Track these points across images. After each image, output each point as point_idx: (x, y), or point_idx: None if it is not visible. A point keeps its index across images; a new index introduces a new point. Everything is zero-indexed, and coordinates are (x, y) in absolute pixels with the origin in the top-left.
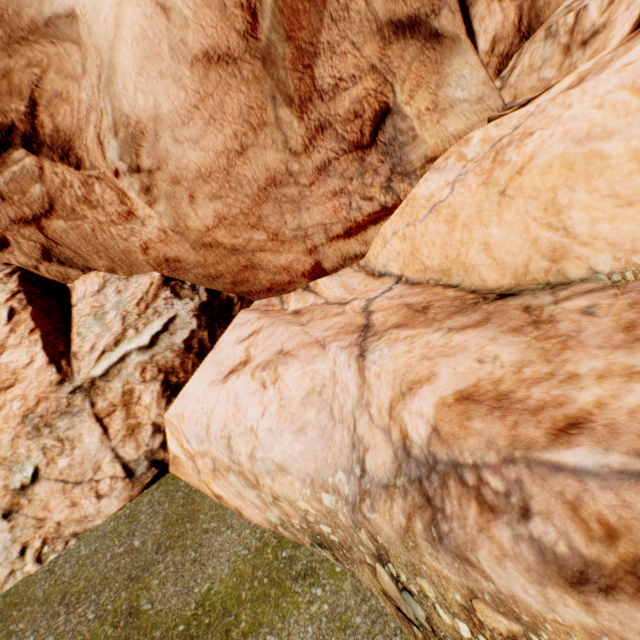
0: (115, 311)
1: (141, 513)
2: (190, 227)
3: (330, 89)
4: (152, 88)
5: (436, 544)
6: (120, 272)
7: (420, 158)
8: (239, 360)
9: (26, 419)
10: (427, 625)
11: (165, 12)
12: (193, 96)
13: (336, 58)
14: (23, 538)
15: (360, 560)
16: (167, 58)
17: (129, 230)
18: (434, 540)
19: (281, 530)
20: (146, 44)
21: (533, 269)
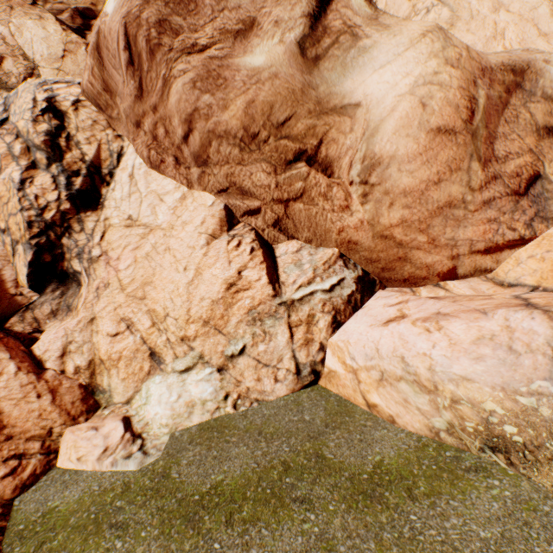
0: (309, 264)
1: (303, 402)
2: (380, 222)
3: (502, 157)
4: (397, 141)
5: None
6: (313, 243)
7: None
8: (394, 315)
9: (250, 312)
10: None
11: (423, 106)
12: (421, 148)
13: (507, 141)
14: (227, 388)
15: (551, 456)
16: (414, 128)
17: (339, 217)
18: None
19: (442, 436)
20: (405, 120)
21: None
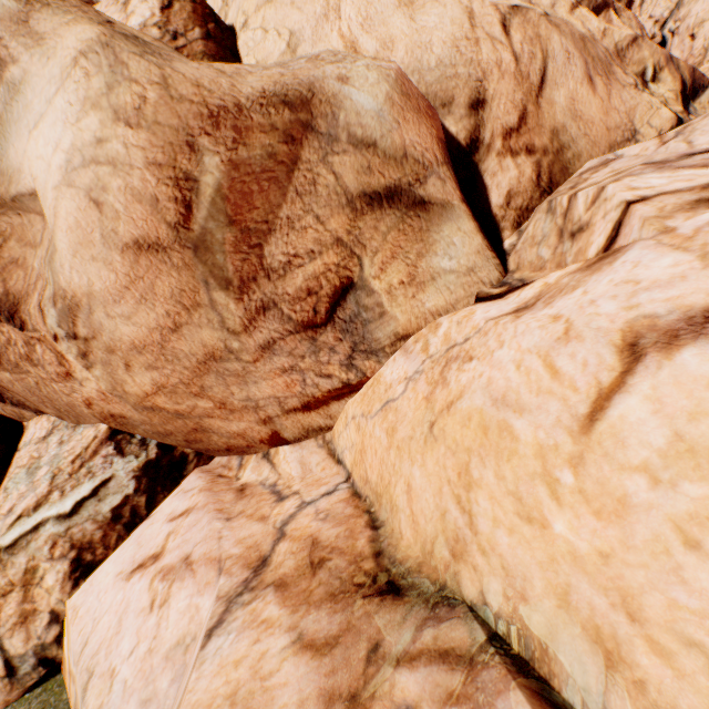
0: (48, 467)
1: None
2: (128, 391)
3: (281, 266)
4: (86, 268)
5: None
6: (68, 420)
7: (389, 335)
8: (155, 550)
9: None
10: None
11: (98, 206)
12: (124, 278)
13: (294, 233)
14: None
15: None
16: (99, 244)
17: (70, 387)
18: None
19: None
20: (80, 232)
21: (437, 553)
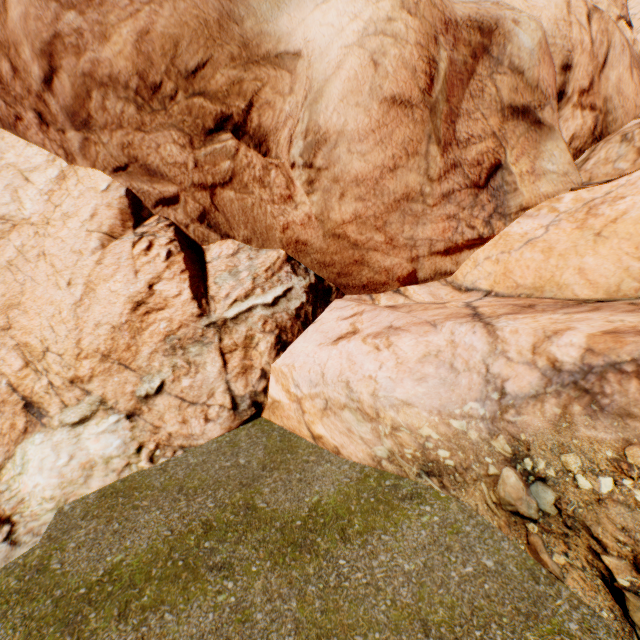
0: (247, 272)
1: (241, 441)
2: (330, 218)
3: (464, 141)
4: (346, 112)
5: (596, 414)
6: (254, 244)
7: (516, 206)
8: (346, 331)
9: (167, 338)
10: (552, 510)
11: (375, 66)
12: (374, 123)
13: (470, 121)
14: (141, 438)
15: (476, 478)
16: (365, 95)
17: (281, 210)
18: (595, 411)
19: (384, 464)
20: (354, 83)
21: (624, 288)
